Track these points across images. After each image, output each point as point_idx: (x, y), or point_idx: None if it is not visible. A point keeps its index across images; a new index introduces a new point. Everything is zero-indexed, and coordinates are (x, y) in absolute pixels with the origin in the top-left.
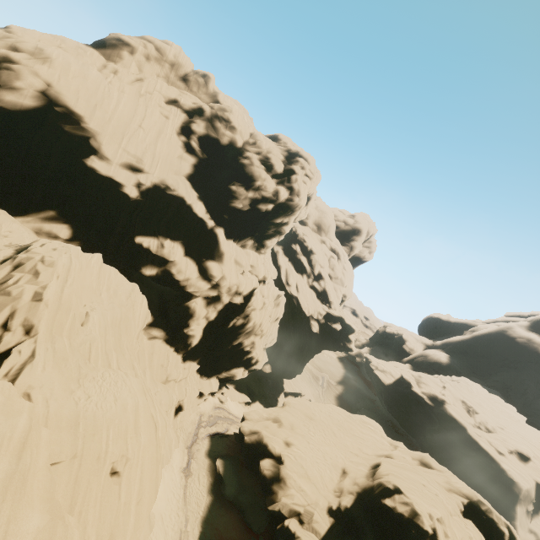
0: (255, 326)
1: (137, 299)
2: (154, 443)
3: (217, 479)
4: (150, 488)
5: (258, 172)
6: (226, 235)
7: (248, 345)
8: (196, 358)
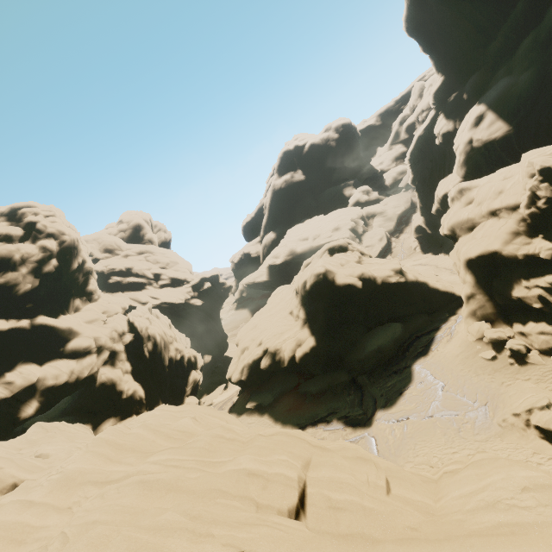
0: (163, 338)
1: (56, 426)
2: (197, 406)
3: (258, 409)
4: (224, 415)
5: (3, 250)
6: (51, 318)
7: (176, 354)
8: (157, 402)
